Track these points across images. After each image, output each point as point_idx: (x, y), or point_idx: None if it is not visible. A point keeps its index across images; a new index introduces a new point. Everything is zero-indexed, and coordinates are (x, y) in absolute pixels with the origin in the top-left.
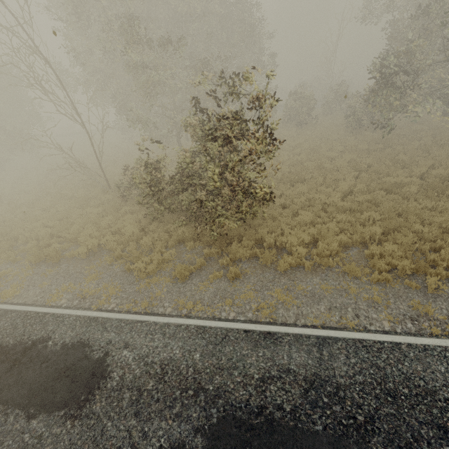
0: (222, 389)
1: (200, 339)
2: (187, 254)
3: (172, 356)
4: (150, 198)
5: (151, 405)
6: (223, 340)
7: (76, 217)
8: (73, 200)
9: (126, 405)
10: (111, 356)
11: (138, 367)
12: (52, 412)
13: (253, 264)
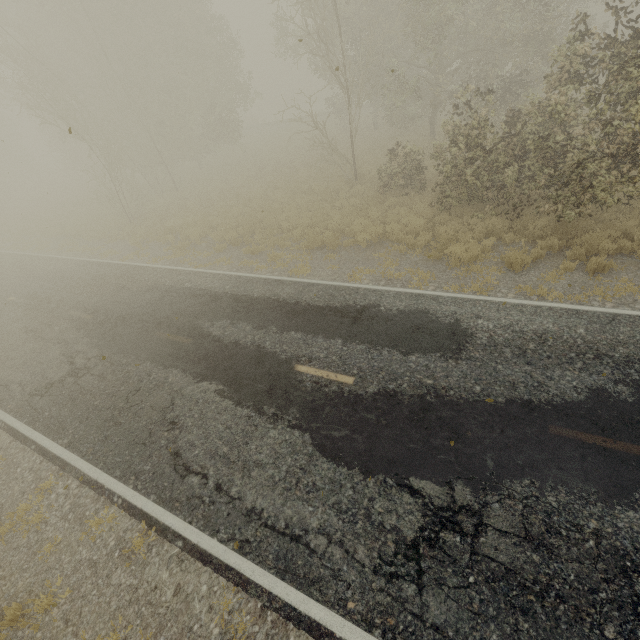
0: (633, 357)
1: (576, 319)
2: (506, 248)
3: (546, 328)
4: (417, 191)
5: (543, 359)
6: (611, 322)
7: (327, 210)
8: (310, 194)
9: (511, 357)
10: (464, 323)
11: (506, 333)
12: (427, 353)
13: (619, 261)
